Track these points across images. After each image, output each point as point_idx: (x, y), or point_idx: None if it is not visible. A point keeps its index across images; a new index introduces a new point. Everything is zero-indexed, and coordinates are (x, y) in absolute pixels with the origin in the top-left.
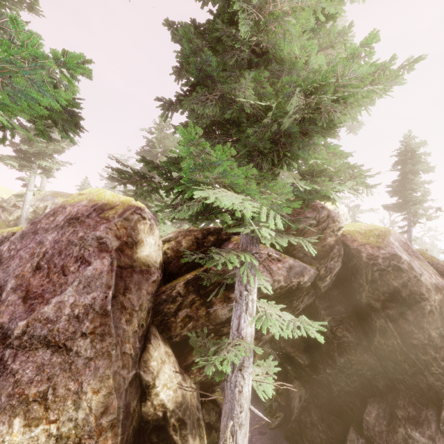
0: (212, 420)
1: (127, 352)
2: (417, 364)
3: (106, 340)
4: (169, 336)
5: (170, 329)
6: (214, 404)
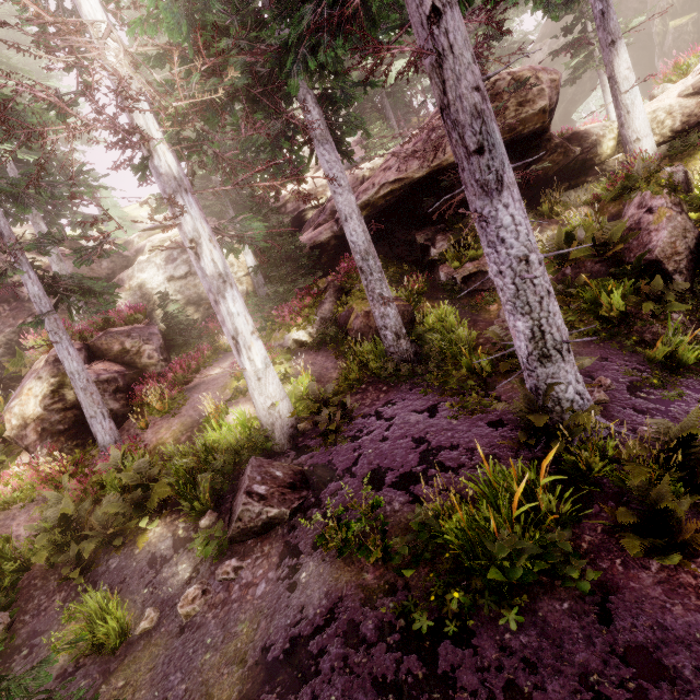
0: None
1: None
2: (636, 29)
3: None
4: None
5: None
6: None
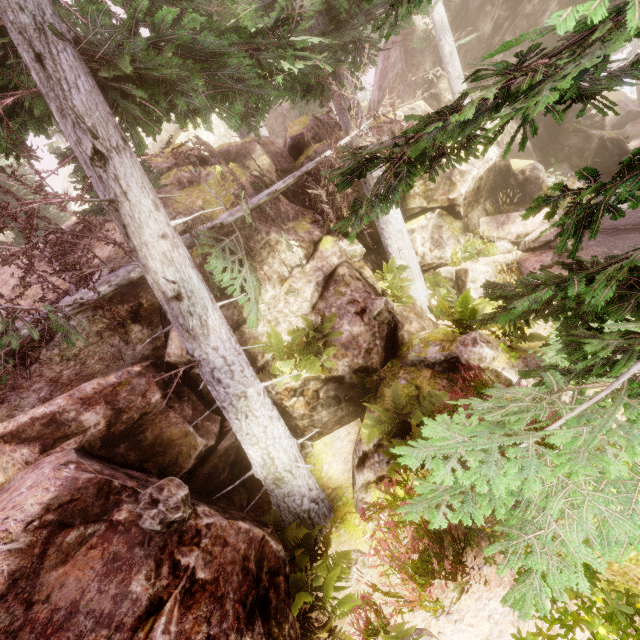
0: (572, 143)
1: (418, 82)
2: None
3: (407, 81)
4: None
5: None
6: (578, 132)
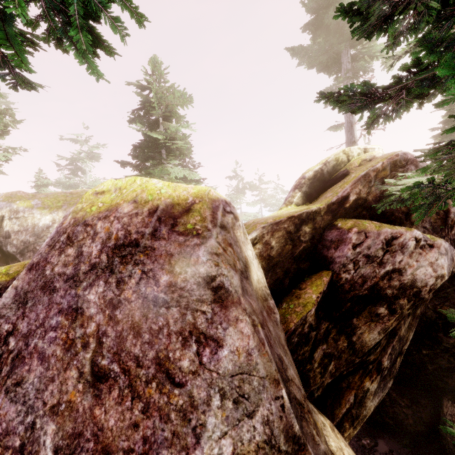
0: None
1: None
2: None
3: None
4: (309, 392)
5: (308, 382)
6: None
